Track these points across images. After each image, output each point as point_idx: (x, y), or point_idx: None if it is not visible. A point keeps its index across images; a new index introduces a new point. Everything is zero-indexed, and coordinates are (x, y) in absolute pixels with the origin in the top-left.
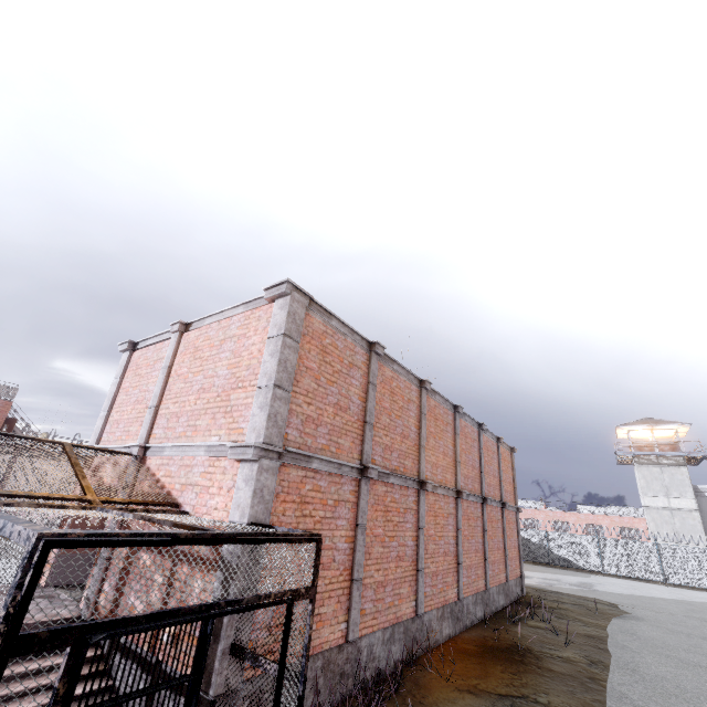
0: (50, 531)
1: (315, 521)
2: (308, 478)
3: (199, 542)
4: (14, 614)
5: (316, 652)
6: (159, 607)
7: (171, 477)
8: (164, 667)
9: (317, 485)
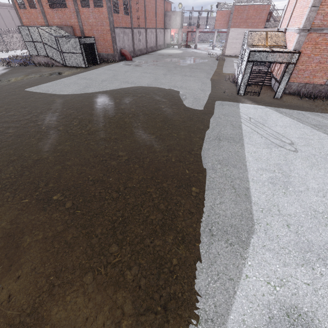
0: (250, 50)
1: (320, 50)
2: (321, 36)
3: (269, 52)
4: (248, 58)
5: (311, 83)
6: (263, 60)
7: (287, 38)
8: (277, 79)
9: (325, 38)
